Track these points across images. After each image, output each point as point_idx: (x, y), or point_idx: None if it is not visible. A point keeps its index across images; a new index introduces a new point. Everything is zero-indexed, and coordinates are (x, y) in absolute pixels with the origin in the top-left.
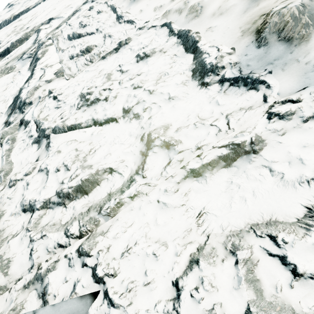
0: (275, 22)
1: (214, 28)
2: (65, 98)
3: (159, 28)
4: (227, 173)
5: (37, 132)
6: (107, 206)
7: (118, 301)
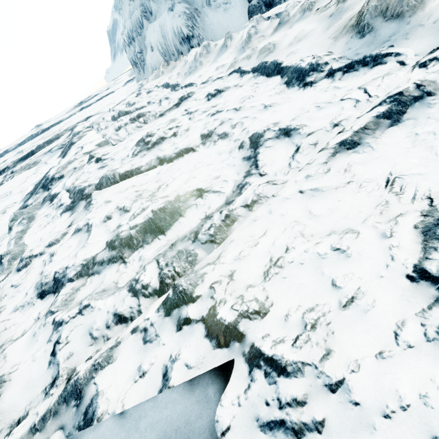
0: (374, 6)
1: (296, 50)
2: (114, 155)
3: (226, 77)
4: (401, 130)
5: (71, 198)
6: (208, 225)
7: (295, 355)
